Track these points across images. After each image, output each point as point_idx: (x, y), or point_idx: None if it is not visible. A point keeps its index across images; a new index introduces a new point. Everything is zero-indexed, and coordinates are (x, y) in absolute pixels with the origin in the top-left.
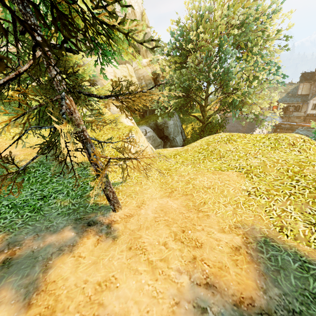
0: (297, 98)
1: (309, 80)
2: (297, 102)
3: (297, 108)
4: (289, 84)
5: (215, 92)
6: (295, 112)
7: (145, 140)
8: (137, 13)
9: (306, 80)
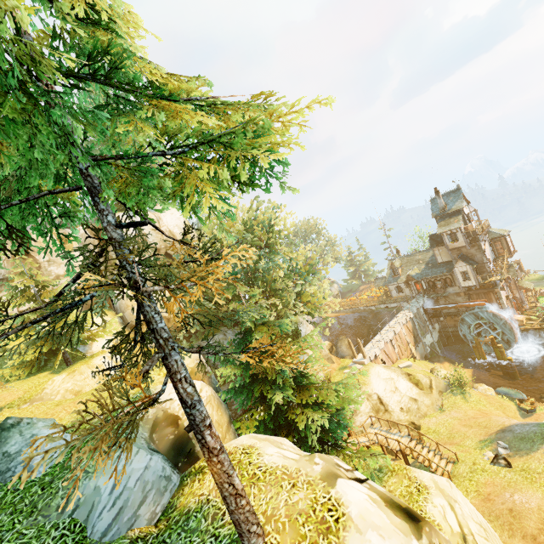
0: (441, 268)
1: (440, 243)
2: (444, 274)
3: (448, 281)
4: (424, 251)
5: (269, 294)
6: (449, 288)
7: (89, 378)
8: (177, 234)
9: (438, 243)
